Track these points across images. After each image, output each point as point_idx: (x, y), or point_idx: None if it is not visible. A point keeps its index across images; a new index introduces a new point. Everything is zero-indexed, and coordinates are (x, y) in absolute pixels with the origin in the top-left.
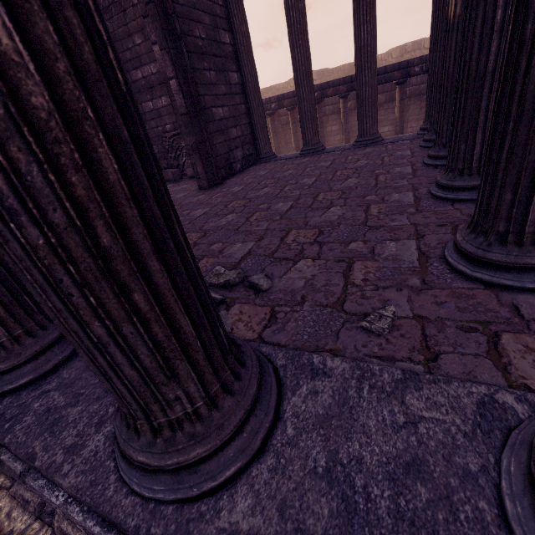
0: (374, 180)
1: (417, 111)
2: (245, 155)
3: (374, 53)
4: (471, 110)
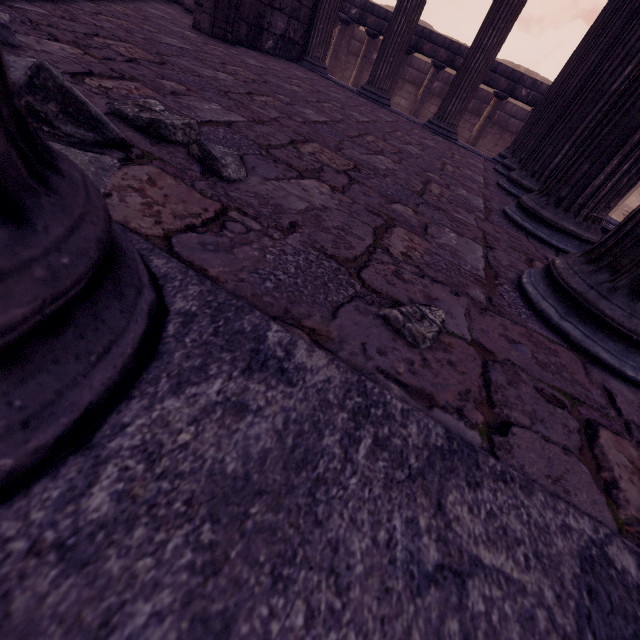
0: (441, 164)
1: (491, 146)
2: (287, 35)
3: (517, 15)
4: (632, 118)
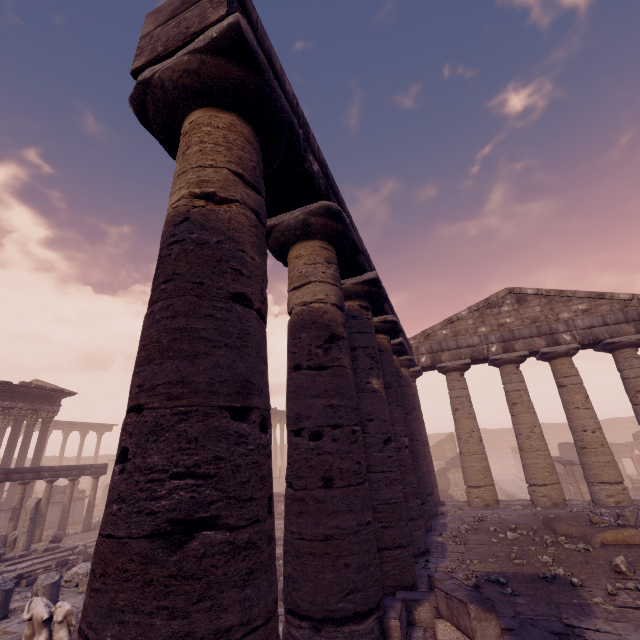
0: None
1: None
2: None
3: None
4: None
